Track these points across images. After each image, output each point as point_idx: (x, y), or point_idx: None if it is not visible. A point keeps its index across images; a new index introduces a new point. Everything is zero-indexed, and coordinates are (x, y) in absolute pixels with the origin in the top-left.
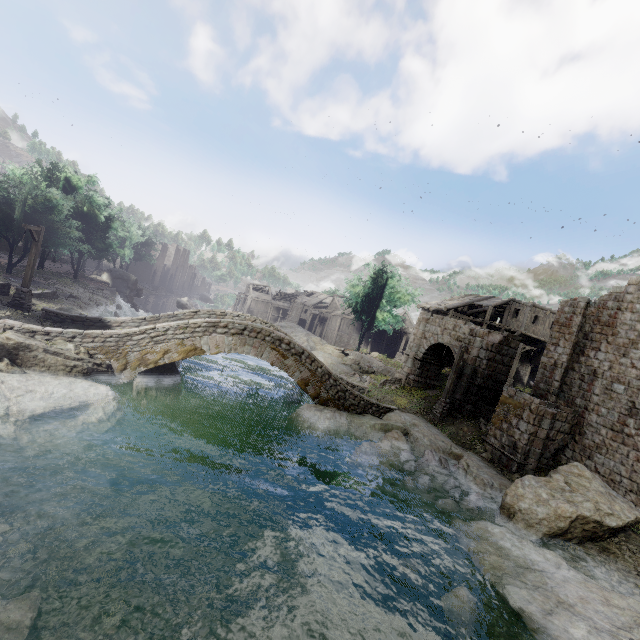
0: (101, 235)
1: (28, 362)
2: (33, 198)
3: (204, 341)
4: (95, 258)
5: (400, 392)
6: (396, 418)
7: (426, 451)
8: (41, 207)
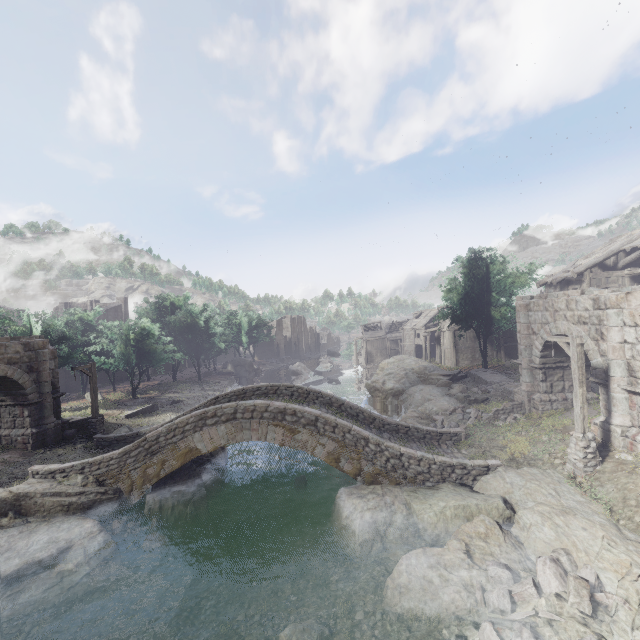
0: (208, 336)
1: (32, 510)
2: (130, 333)
3: (196, 439)
4: (215, 355)
5: (516, 427)
6: (495, 484)
7: (540, 560)
8: (137, 337)
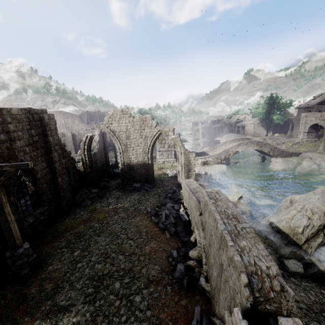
0: None
1: (208, 164)
2: None
3: (238, 149)
4: None
5: (301, 146)
6: (304, 155)
7: (321, 161)
8: None
